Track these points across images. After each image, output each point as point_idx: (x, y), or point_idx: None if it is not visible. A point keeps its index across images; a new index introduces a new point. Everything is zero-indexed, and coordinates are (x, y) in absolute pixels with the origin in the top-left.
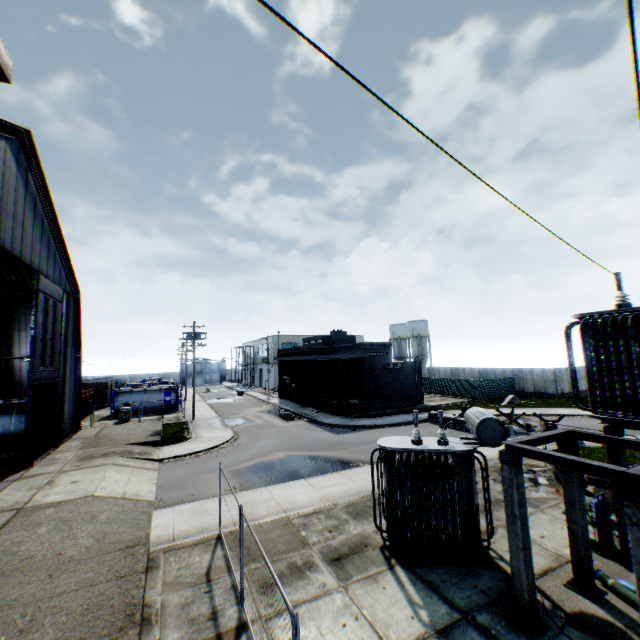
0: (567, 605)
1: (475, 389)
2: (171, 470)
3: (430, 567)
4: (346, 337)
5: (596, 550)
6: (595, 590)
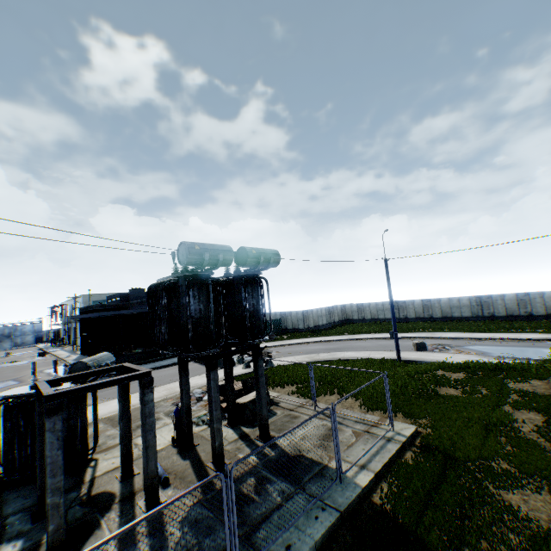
0: (98, 489)
1: None
2: None
3: (21, 488)
4: (145, 294)
5: (174, 443)
6: (132, 473)
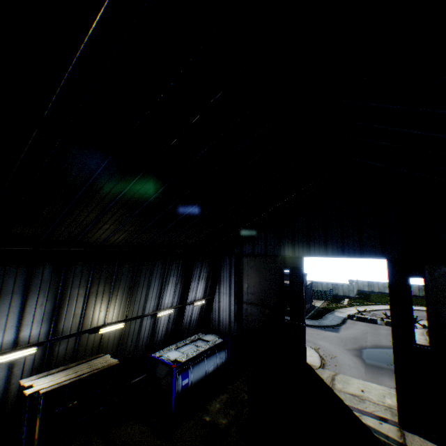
0: None
1: (326, 295)
2: (344, 371)
3: None
4: None
5: None
6: None
